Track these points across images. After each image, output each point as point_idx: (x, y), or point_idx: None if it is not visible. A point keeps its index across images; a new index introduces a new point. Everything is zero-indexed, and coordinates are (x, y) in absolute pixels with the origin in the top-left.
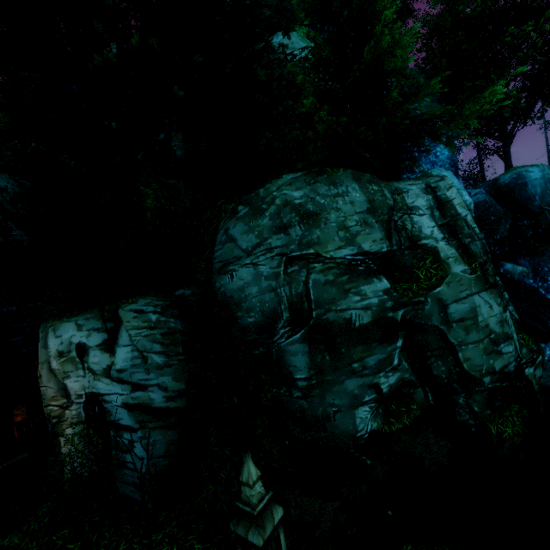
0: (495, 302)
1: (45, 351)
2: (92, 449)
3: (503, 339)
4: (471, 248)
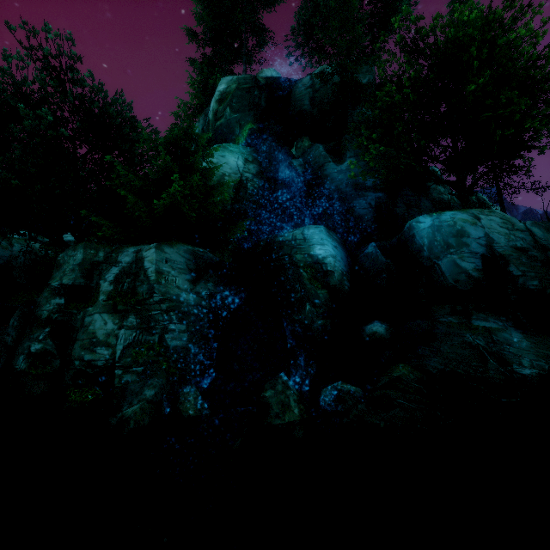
0: (112, 321)
1: None
2: None
3: (102, 344)
4: (137, 288)
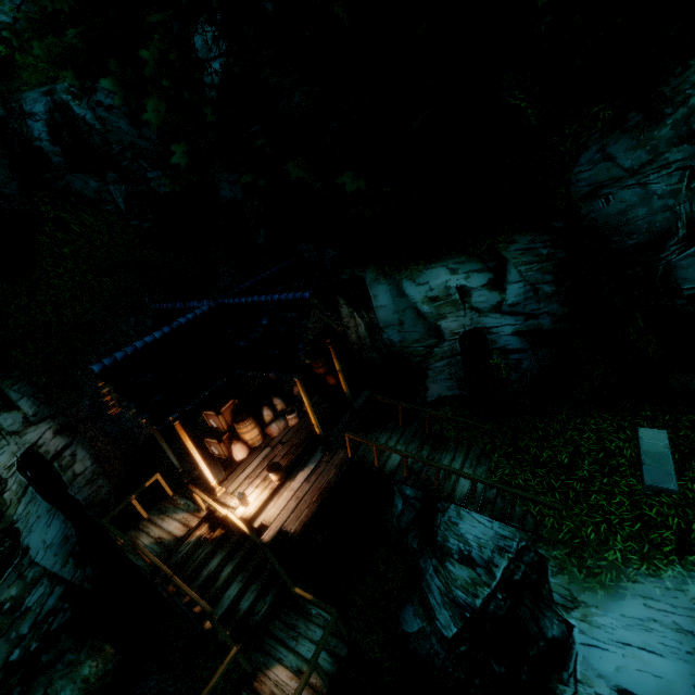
0: None
1: (403, 300)
2: (465, 374)
3: None
4: None
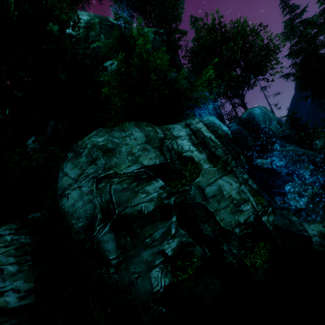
0: (233, 181)
1: None
2: None
3: (242, 202)
4: (216, 153)
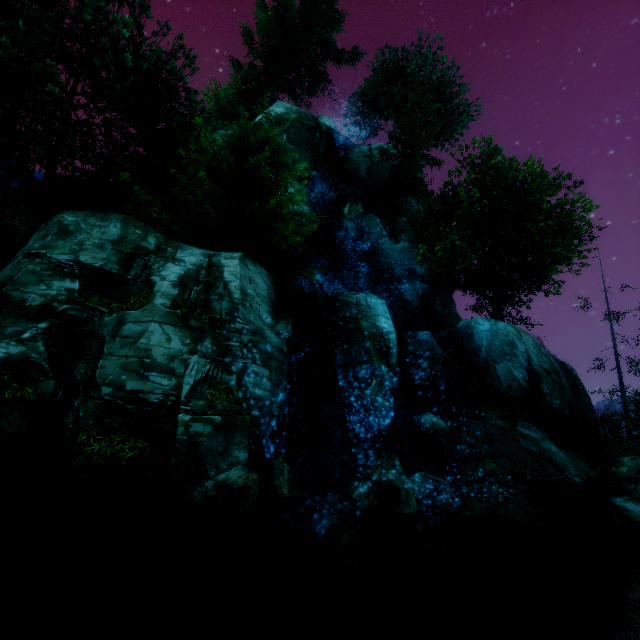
0: (180, 339)
1: None
2: None
3: (160, 370)
4: (212, 304)
